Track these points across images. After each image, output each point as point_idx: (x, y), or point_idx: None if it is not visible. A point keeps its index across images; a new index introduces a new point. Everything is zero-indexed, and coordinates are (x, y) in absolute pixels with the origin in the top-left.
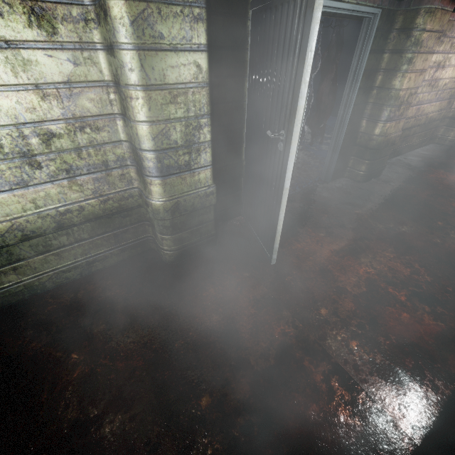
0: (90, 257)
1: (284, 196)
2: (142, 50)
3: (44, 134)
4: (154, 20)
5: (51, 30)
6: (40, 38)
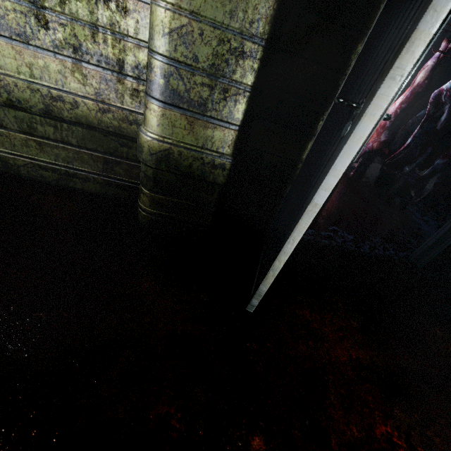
0: (71, 169)
1: (305, 215)
2: None
3: None
4: None
5: None
6: None
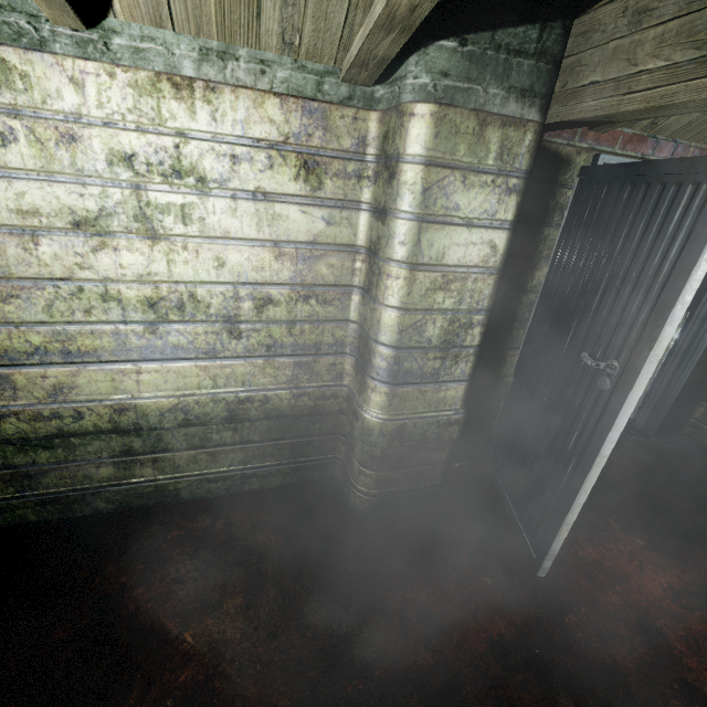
0: (249, 469)
1: (594, 467)
2: (426, 222)
3: (261, 298)
4: (454, 189)
5: (316, 185)
6: (301, 193)
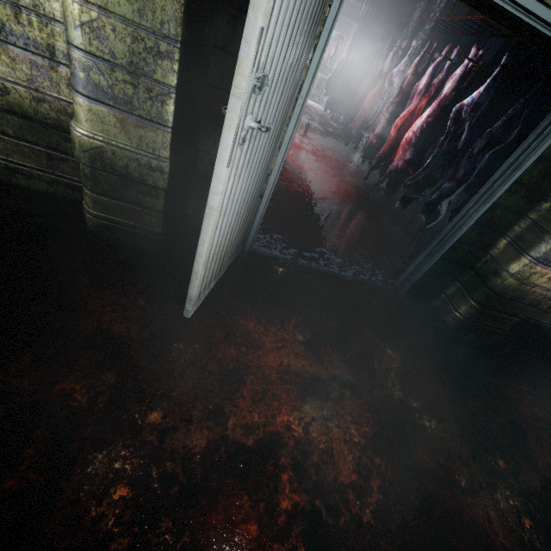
0: (12, 163)
1: (206, 218)
2: None
3: None
4: None
5: None
6: None
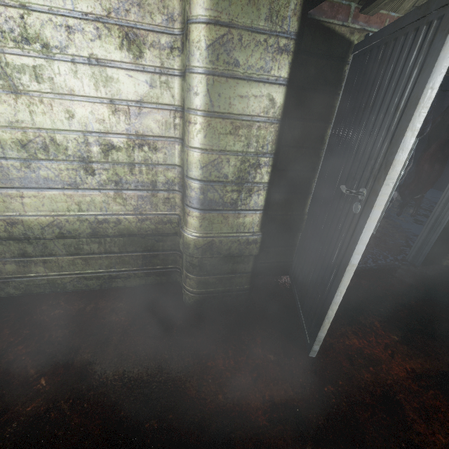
0: (114, 272)
1: (346, 273)
2: (212, 75)
3: (106, 144)
4: (232, 46)
5: (138, 54)
6: (127, 60)
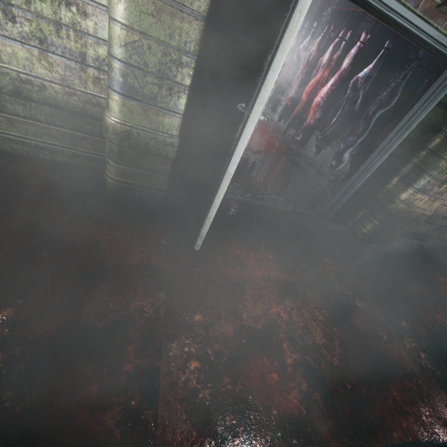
0: (41, 142)
1: (224, 181)
2: None
3: None
4: None
5: None
6: None
